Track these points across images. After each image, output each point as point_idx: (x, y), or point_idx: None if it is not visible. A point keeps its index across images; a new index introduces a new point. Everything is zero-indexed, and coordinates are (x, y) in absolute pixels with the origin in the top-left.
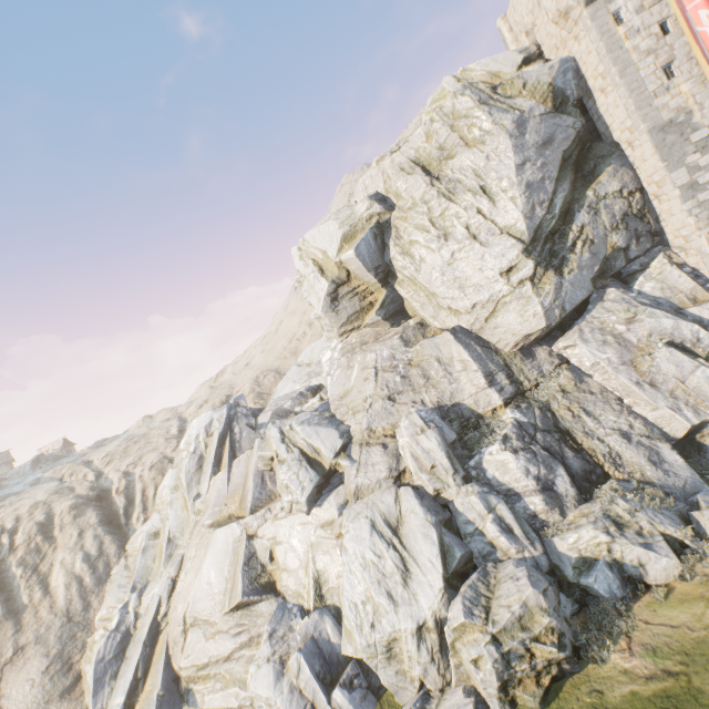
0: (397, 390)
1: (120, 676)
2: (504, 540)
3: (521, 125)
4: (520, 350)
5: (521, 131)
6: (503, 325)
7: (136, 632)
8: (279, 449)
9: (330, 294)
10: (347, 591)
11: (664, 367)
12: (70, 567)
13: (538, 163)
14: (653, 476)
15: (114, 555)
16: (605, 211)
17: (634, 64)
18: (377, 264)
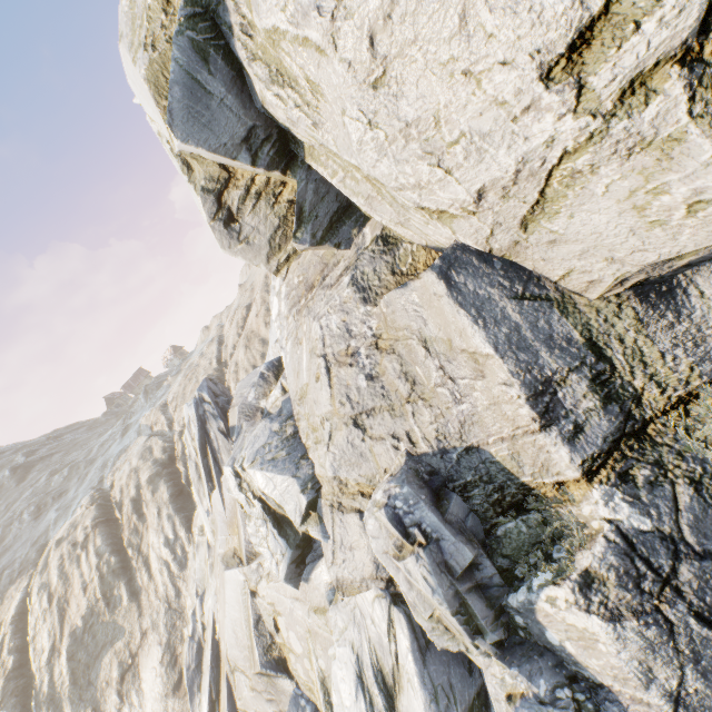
0: (364, 407)
1: (202, 691)
2: None
3: None
4: (634, 289)
5: None
6: (576, 235)
7: (206, 645)
8: (239, 499)
9: (215, 215)
10: None
11: None
12: (158, 552)
13: None
14: None
15: (185, 539)
16: None
17: None
18: (241, 129)
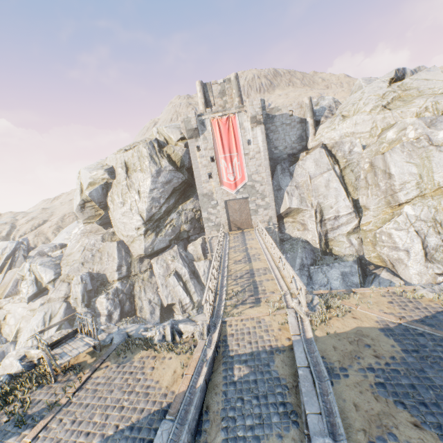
0: (87, 261)
1: None
2: None
3: (159, 173)
4: (140, 258)
5: (158, 175)
6: (135, 247)
7: None
8: (26, 273)
9: (81, 204)
10: (21, 337)
11: (171, 281)
12: None
13: (161, 190)
14: (147, 318)
15: None
16: (184, 215)
17: (199, 168)
18: (101, 201)
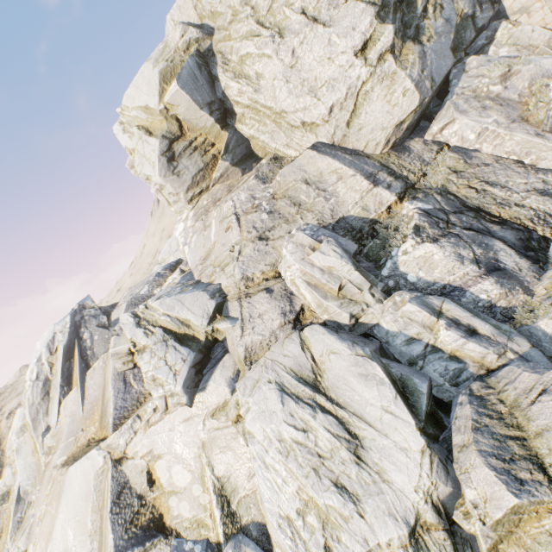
0: (267, 227)
1: None
2: (474, 346)
3: None
4: (392, 149)
5: None
6: (368, 122)
7: None
8: (135, 336)
9: (164, 153)
10: (268, 500)
11: None
12: None
13: None
14: None
15: None
16: None
17: None
18: (209, 99)
